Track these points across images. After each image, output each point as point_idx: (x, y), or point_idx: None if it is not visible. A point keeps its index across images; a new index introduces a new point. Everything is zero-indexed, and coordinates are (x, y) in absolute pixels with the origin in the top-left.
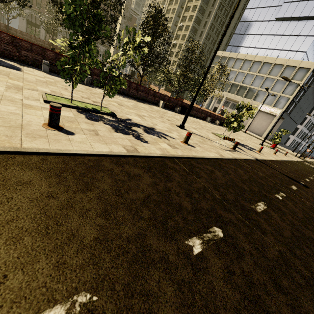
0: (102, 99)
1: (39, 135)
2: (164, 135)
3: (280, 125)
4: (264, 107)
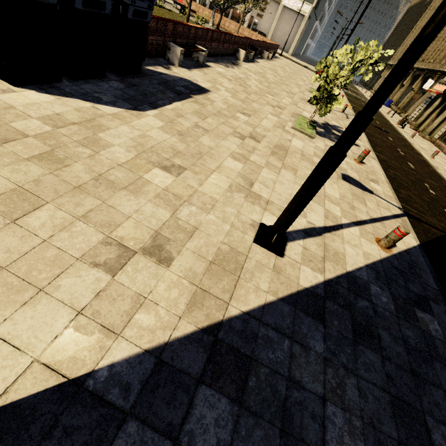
0: (314, 112)
1: (371, 171)
2: (339, 128)
3: (305, 30)
4: (290, 1)
